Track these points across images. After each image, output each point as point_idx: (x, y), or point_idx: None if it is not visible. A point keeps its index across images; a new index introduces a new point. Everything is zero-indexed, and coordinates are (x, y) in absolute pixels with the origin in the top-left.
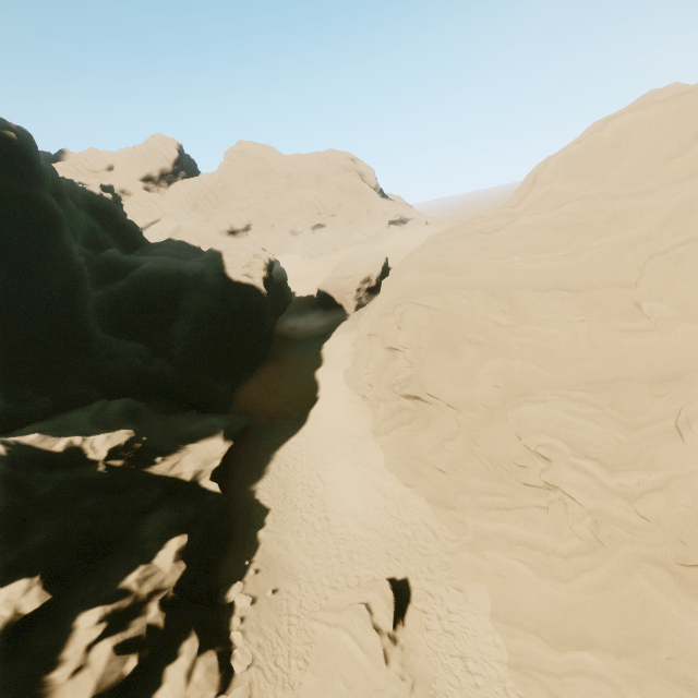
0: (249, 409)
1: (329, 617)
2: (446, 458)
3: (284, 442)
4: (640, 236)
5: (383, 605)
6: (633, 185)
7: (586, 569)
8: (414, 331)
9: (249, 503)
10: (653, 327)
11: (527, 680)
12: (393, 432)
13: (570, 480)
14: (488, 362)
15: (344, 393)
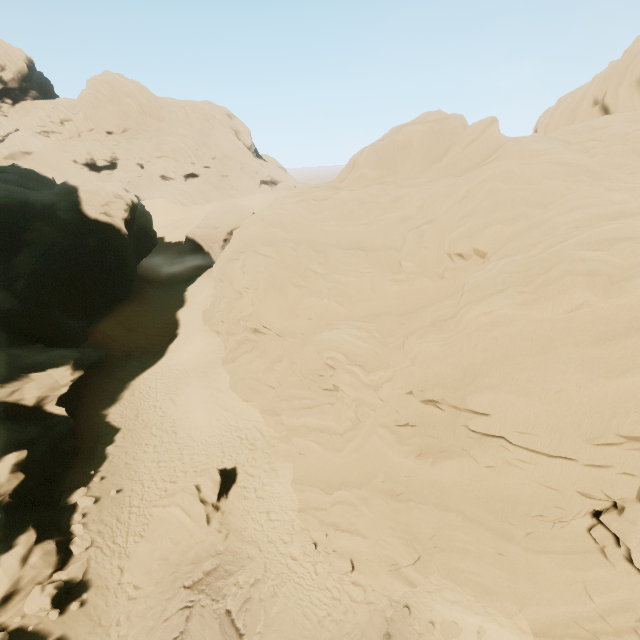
0: (105, 344)
1: (166, 501)
2: (275, 376)
3: (140, 373)
4: (407, 215)
5: (210, 485)
6: (411, 179)
7: (351, 440)
8: (253, 274)
9: (99, 425)
10: (407, 279)
11: (307, 516)
12: (238, 360)
13: (344, 380)
14: (305, 300)
15: (201, 329)
